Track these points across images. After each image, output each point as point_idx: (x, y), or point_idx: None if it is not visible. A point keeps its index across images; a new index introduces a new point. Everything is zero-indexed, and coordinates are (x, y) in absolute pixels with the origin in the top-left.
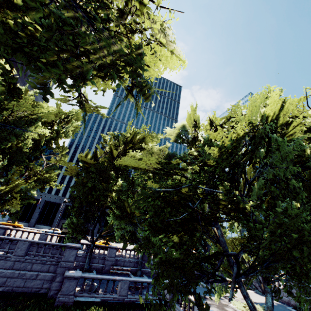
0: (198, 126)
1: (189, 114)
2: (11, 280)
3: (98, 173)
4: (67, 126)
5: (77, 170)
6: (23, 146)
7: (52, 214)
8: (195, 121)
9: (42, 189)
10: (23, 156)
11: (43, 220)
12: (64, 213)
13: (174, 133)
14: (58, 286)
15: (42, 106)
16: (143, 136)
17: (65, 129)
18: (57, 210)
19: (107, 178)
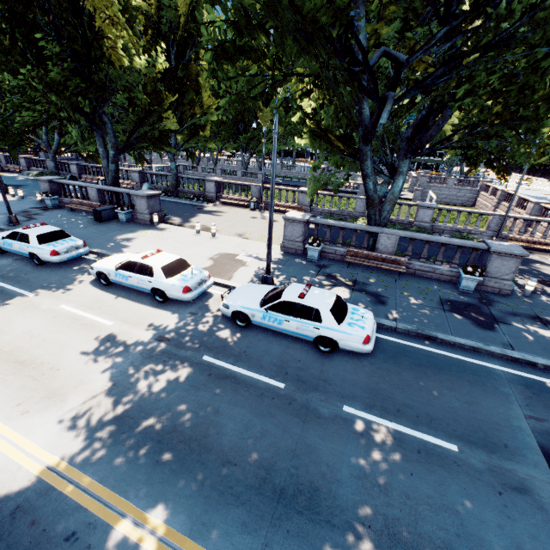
0: None
1: None
2: None
3: None
4: None
5: None
6: None
7: None
8: None
9: None
10: None
11: None
12: None
13: None
14: None
15: None
16: None
17: None
18: None
19: None
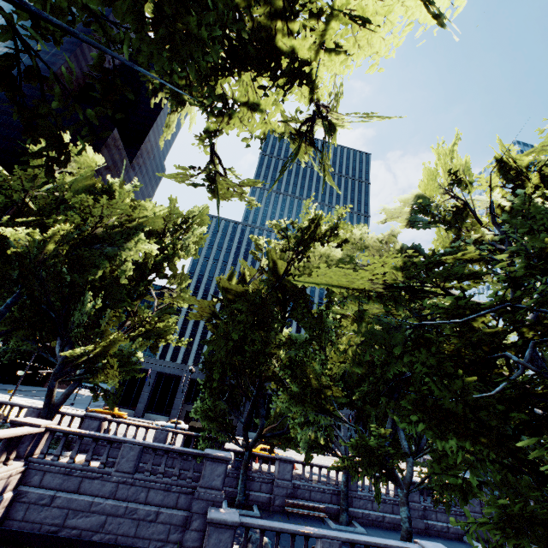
0: (465, 184)
1: (429, 169)
2: (113, 521)
3: (251, 310)
4: (187, 236)
5: (211, 308)
6: (121, 273)
7: (169, 395)
8: (456, 175)
9: (153, 348)
10: (121, 292)
11: (155, 405)
12: (187, 392)
13: (403, 213)
14: (197, 540)
15: (145, 205)
16: (335, 227)
17: (184, 241)
18: (176, 387)
19: (266, 319)
